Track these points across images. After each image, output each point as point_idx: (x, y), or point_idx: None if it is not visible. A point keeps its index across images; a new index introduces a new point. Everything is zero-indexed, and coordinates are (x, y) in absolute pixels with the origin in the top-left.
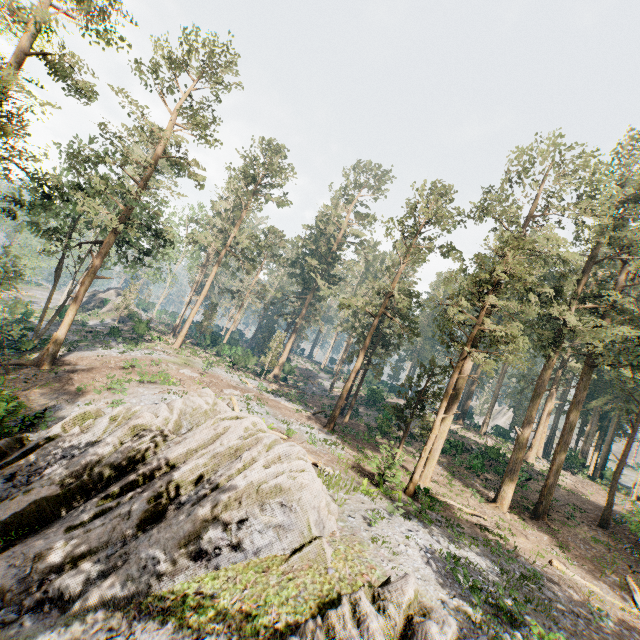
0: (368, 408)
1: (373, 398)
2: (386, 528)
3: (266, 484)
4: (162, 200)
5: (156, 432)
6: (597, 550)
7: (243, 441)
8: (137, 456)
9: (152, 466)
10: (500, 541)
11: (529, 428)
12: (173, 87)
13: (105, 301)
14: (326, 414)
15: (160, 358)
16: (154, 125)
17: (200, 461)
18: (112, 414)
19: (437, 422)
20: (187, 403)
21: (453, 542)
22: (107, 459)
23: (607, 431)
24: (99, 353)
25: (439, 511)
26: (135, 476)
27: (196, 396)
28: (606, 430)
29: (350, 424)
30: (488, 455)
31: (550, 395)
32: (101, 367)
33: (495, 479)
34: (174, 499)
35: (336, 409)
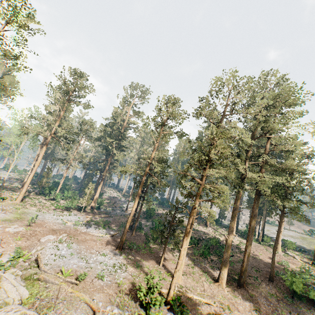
0: (147, 220)
1: (149, 214)
2: None
3: None
4: None
5: None
6: (273, 303)
7: None
8: None
9: None
10: None
11: (232, 234)
12: None
13: None
14: (121, 232)
15: None
16: None
17: None
18: None
19: (182, 251)
20: None
21: None
22: None
23: (262, 215)
24: None
25: None
26: None
27: None
28: (261, 214)
29: (135, 236)
30: (211, 243)
31: None
32: None
33: (216, 259)
34: None
35: (123, 236)
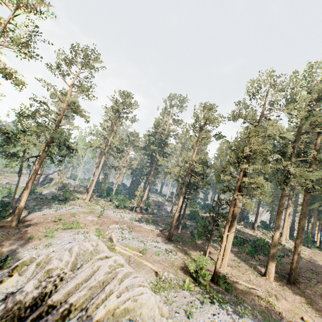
0: (191, 221)
1: (193, 215)
2: (199, 316)
3: (118, 308)
4: (67, 131)
5: (59, 273)
6: None
7: (107, 276)
8: (48, 291)
9: (55, 297)
10: (270, 307)
11: (278, 230)
12: (68, 74)
13: (52, 179)
14: (168, 229)
15: (76, 211)
16: (62, 93)
17: (81, 293)
18: (37, 261)
19: (224, 237)
20: (81, 247)
21: (241, 317)
22: (29, 296)
23: None
24: (44, 212)
25: (232, 292)
26: (45, 306)
27: (87, 241)
28: None
29: (181, 233)
30: (258, 244)
31: (288, 205)
32: (43, 222)
33: (264, 258)
34: (66, 321)
35: (171, 229)
